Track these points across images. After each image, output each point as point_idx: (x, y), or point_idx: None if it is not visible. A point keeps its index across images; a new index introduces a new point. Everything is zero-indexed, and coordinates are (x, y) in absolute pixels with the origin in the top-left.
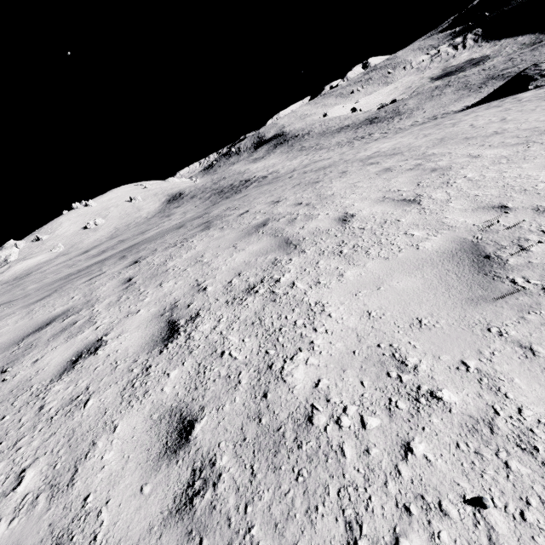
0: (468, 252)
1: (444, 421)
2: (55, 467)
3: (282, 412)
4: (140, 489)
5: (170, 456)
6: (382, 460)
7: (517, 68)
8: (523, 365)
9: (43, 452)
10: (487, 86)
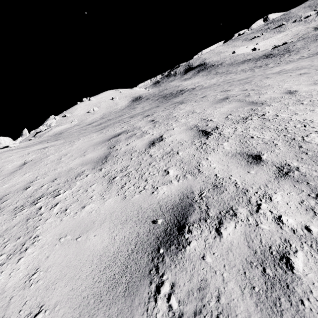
0: None
1: None
2: (184, 169)
3: None
4: (247, 172)
5: (255, 164)
6: None
7: None
8: None
9: (170, 165)
10: None
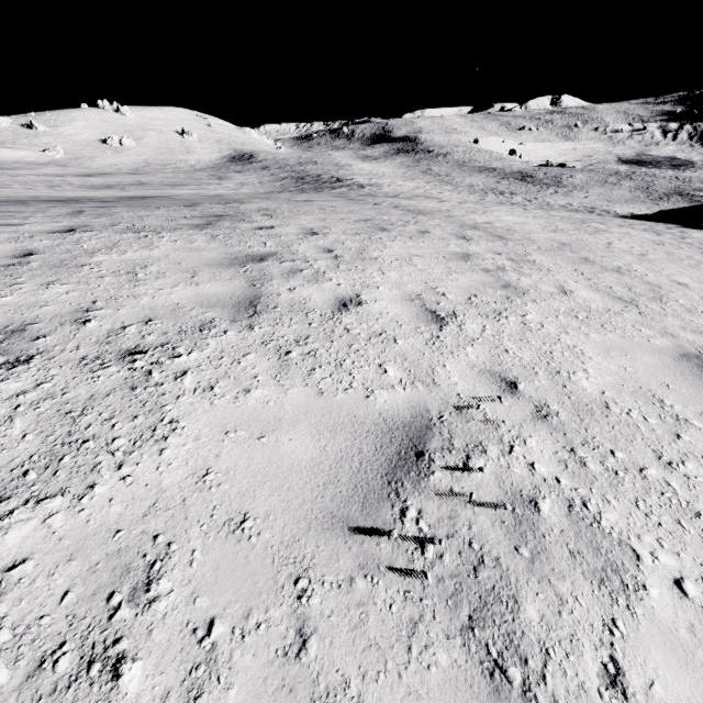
0: (409, 435)
1: None
2: None
3: None
4: None
5: None
6: None
7: None
8: (267, 667)
9: None
10: (669, 201)
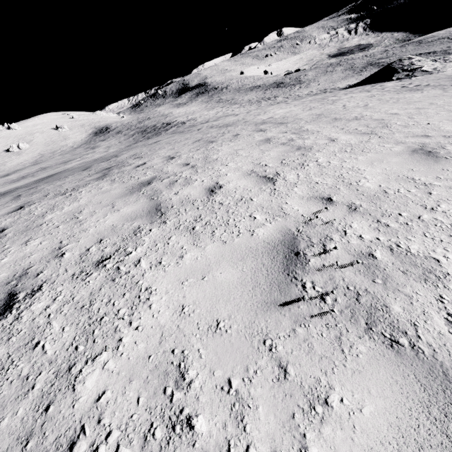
0: (286, 246)
1: None
2: None
3: (51, 434)
4: None
5: None
6: None
7: (389, 59)
8: (272, 390)
9: None
10: (366, 70)
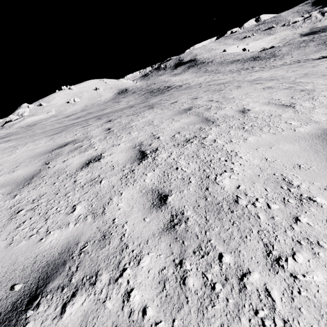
0: None
1: (318, 210)
2: (92, 206)
3: (219, 197)
4: (143, 219)
5: (157, 208)
6: (282, 222)
7: None
8: None
9: (82, 199)
10: None
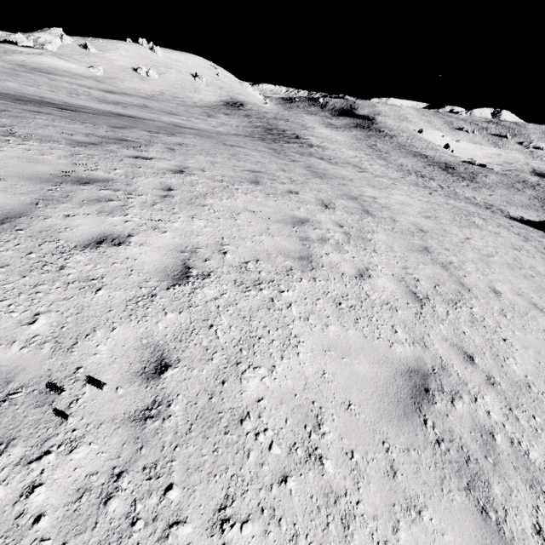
0: None
1: None
2: None
3: None
4: None
5: None
6: None
7: None
8: None
9: None
10: None
